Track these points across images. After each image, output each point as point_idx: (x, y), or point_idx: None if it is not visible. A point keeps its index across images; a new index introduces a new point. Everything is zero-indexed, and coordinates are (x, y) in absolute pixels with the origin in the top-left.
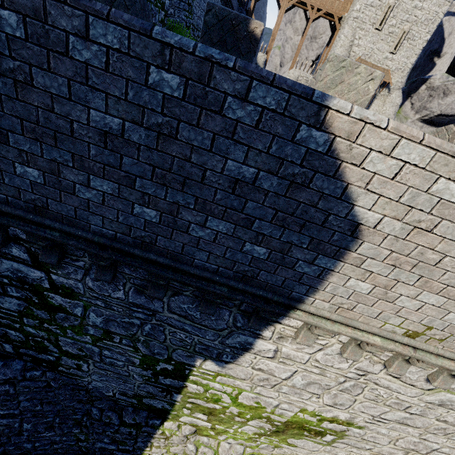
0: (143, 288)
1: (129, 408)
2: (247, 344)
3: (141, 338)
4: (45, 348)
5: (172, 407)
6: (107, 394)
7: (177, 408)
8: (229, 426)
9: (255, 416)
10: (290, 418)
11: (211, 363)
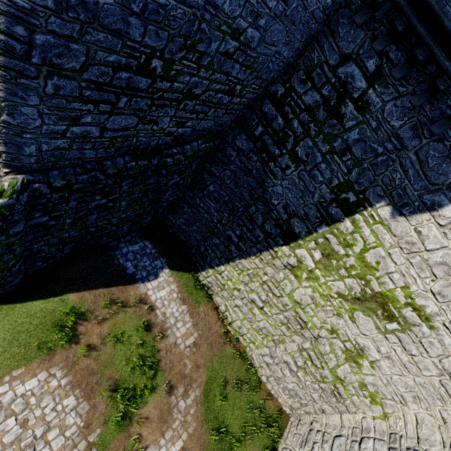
0: (420, 126)
1: (273, 221)
2: (437, 205)
3: (364, 165)
4: (284, 142)
5: (306, 235)
6: (273, 201)
7: (308, 239)
8: (326, 275)
9: (360, 275)
10: (385, 290)
11: (388, 210)
